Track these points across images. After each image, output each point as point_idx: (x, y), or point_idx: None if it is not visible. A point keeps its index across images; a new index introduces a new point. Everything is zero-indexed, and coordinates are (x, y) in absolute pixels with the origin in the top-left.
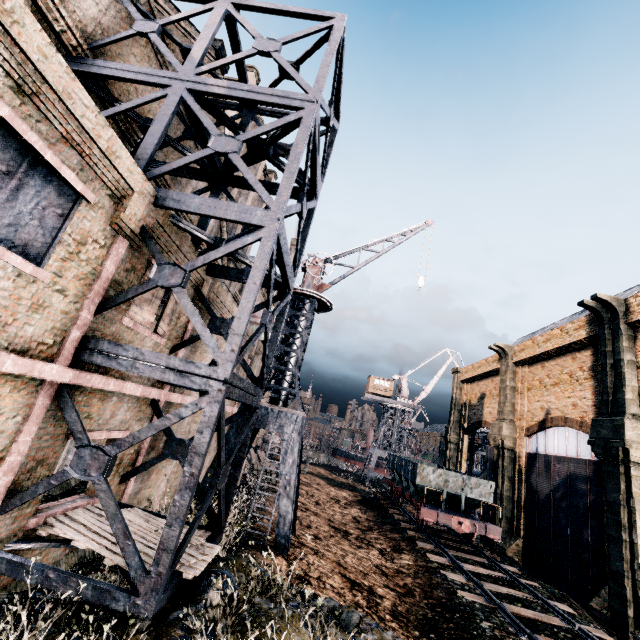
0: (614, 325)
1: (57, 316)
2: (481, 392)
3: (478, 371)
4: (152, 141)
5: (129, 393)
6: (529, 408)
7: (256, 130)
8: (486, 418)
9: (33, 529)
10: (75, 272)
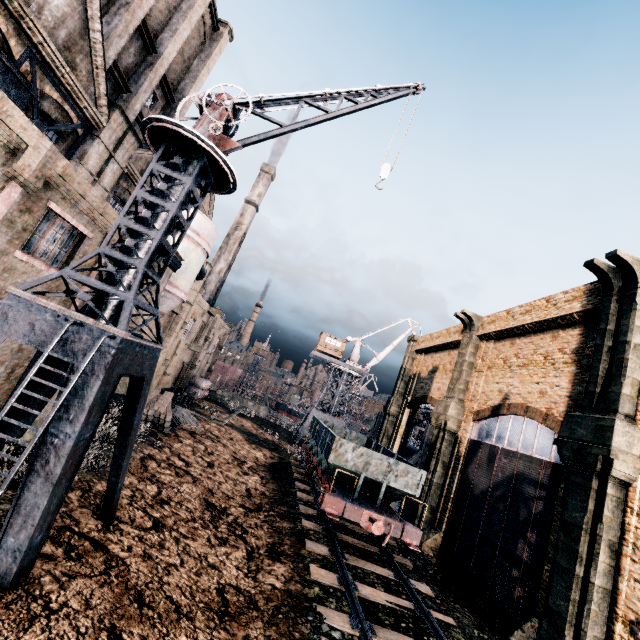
0: (627, 296)
1: None
2: (434, 365)
3: (436, 342)
4: None
5: None
6: (485, 389)
7: None
8: (433, 394)
9: None
10: None
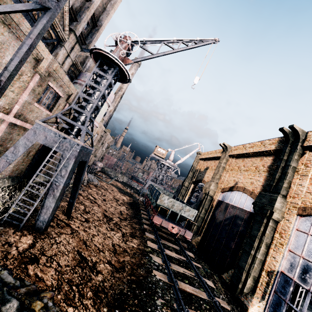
0: (294, 145)
1: None
2: (207, 166)
3: (209, 155)
4: None
5: None
6: (228, 179)
7: None
8: (205, 179)
9: None
10: None
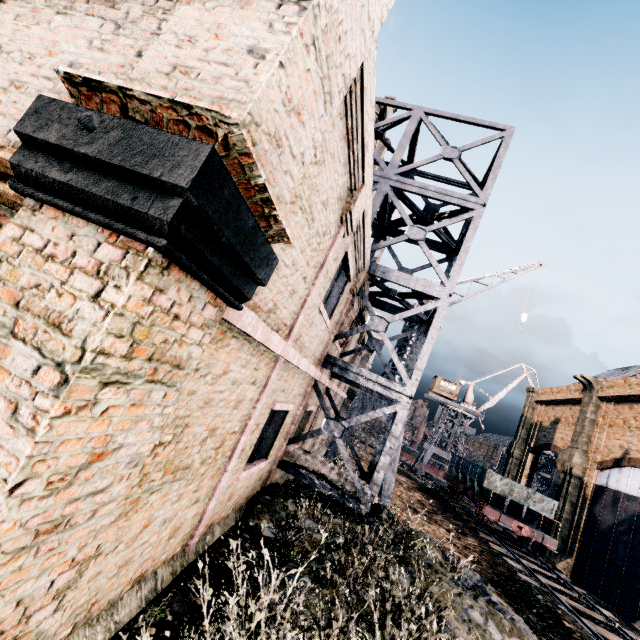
0: None
1: (324, 344)
2: (556, 417)
3: (556, 396)
4: None
5: (325, 384)
6: (606, 444)
7: (438, 224)
8: (556, 443)
9: (285, 455)
10: (334, 320)
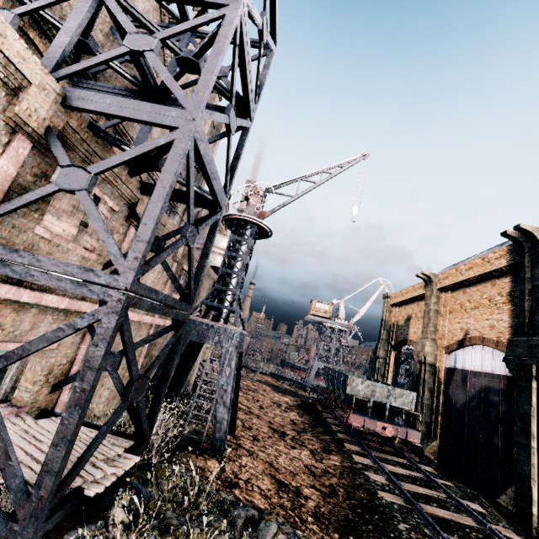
0: (534, 254)
1: None
2: (408, 315)
3: (406, 296)
4: (64, 39)
5: (51, 305)
6: (450, 329)
7: (175, 28)
8: (411, 337)
9: None
10: None
